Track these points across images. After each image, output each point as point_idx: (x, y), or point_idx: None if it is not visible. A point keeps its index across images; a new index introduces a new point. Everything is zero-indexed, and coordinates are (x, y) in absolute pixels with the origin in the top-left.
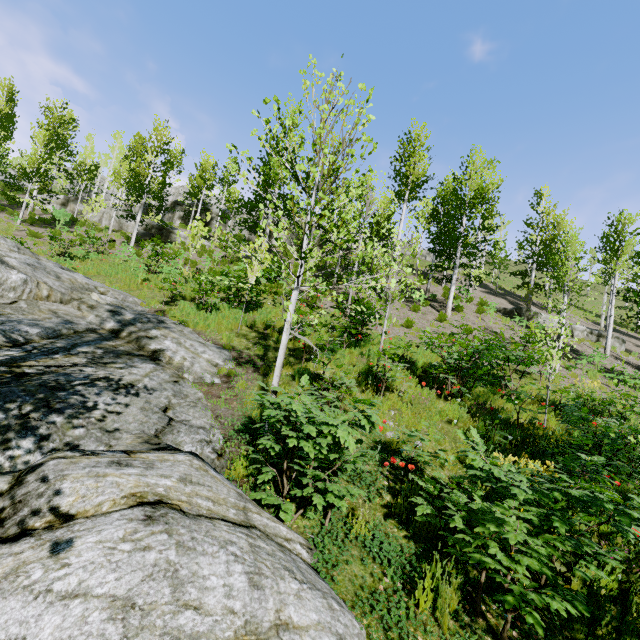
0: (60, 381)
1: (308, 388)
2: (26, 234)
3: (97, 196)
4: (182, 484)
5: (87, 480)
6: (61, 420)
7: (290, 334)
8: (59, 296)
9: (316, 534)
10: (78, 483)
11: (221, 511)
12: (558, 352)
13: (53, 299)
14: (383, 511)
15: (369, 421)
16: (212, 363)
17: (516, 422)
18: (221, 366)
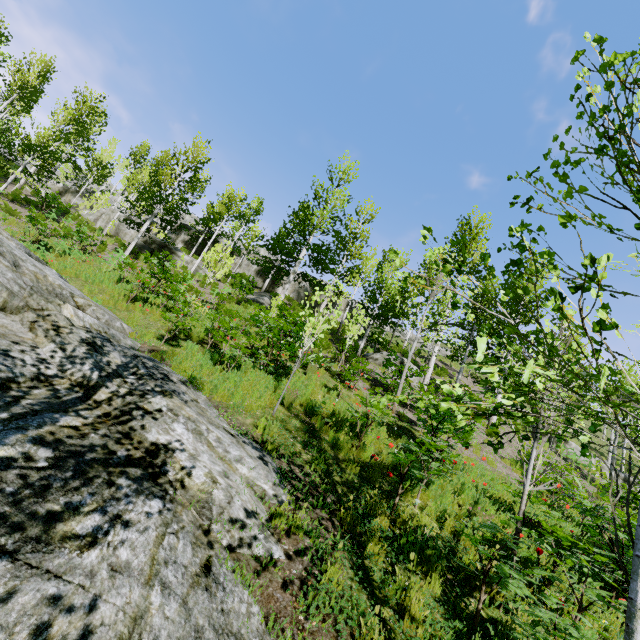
0: None
1: (436, 587)
2: None
3: (103, 193)
4: None
5: None
6: None
7: (347, 432)
8: (3, 297)
9: None
10: None
11: None
12: None
13: None
14: None
15: None
16: (255, 489)
17: None
18: (271, 499)
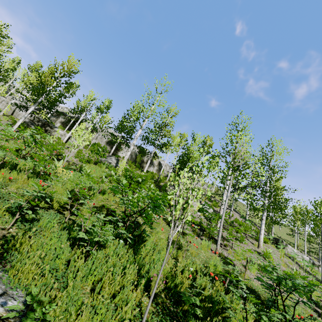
0: None
1: None
2: None
3: (1, 86)
4: None
5: None
6: None
7: None
8: None
9: None
10: None
11: None
12: None
13: None
14: None
15: None
16: None
17: None
18: None
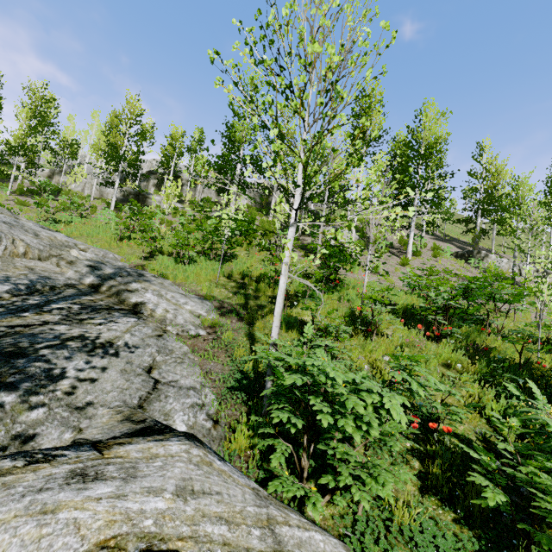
0: (21, 344)
1: (296, 336)
2: (15, 203)
3: (78, 167)
4: (180, 501)
5: (23, 524)
6: (12, 399)
7: (267, 282)
8: (37, 253)
9: (349, 528)
10: (6, 533)
11: (241, 539)
12: (547, 288)
13: (30, 256)
14: (417, 484)
15: (418, 383)
16: (195, 314)
17: (511, 362)
18: (204, 317)
